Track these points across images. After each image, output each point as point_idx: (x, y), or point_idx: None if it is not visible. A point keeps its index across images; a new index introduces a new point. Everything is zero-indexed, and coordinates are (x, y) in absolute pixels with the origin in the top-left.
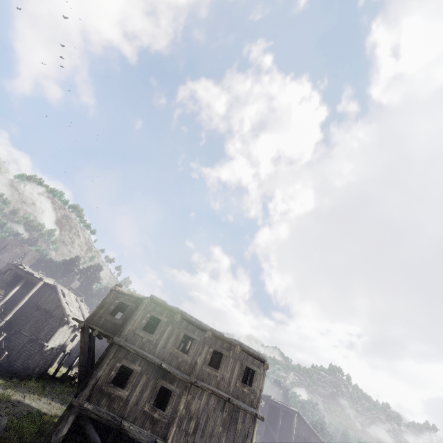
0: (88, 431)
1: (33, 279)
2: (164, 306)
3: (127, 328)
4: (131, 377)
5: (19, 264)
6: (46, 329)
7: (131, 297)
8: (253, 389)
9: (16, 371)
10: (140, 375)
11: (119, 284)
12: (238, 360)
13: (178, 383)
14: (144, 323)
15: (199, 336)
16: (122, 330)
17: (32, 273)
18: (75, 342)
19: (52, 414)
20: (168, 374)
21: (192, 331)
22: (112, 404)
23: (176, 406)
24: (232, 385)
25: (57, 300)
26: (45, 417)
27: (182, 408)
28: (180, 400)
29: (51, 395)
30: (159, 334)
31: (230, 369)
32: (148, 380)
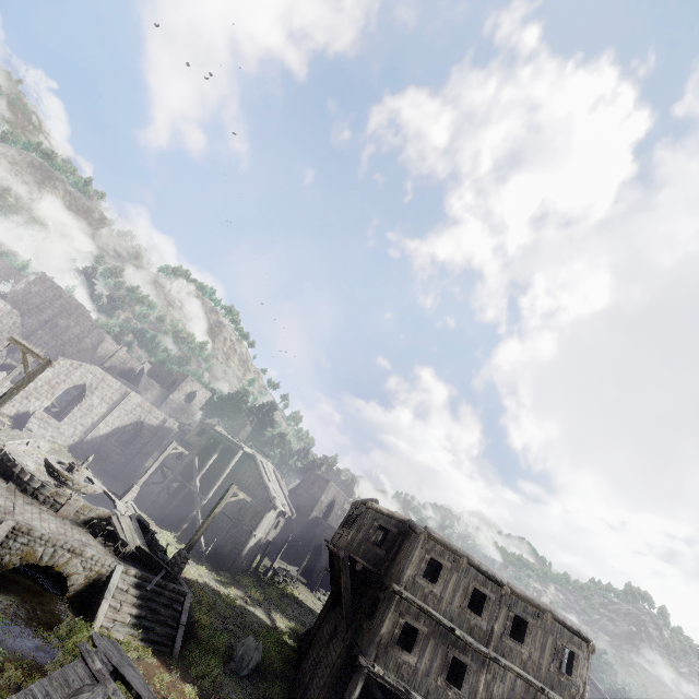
0: (378, 698)
1: (231, 446)
2: (445, 545)
3: (405, 573)
4: (417, 639)
5: (212, 424)
6: (251, 513)
7: (391, 519)
8: (574, 679)
9: (225, 561)
10: (426, 637)
11: (375, 499)
12: (549, 634)
13: (472, 655)
14: (423, 567)
15: (493, 591)
16: (393, 569)
17: (229, 438)
18: (278, 529)
19: (279, 629)
20: (459, 641)
21: (483, 583)
22: (400, 670)
23: (474, 686)
24: (544, 669)
25: (258, 474)
26: (275, 633)
27: (481, 690)
28: (477, 678)
29: (267, 599)
30: (443, 584)
31: (540, 646)
32: (436, 645)
